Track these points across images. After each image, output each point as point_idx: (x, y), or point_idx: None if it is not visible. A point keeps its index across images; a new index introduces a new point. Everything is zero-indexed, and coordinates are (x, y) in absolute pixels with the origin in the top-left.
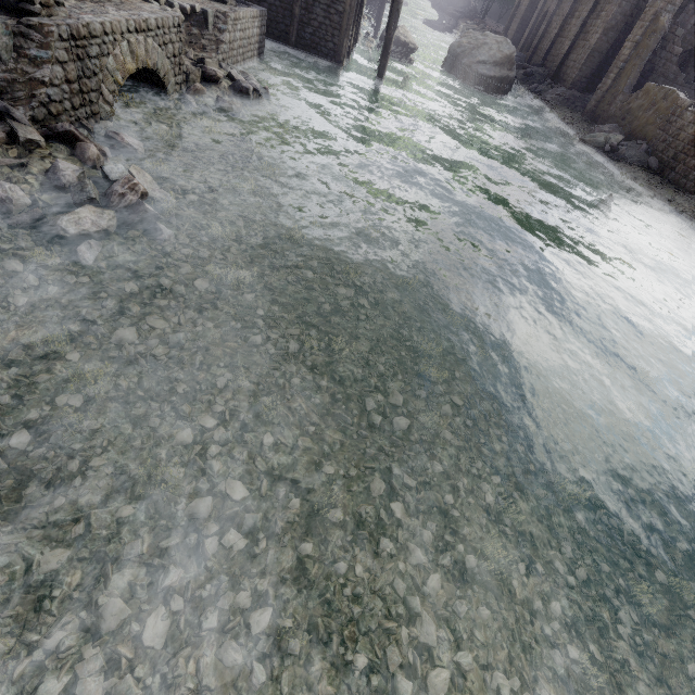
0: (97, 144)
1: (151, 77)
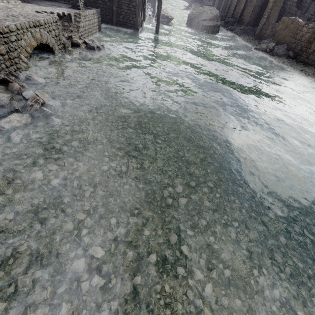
0: (20, 83)
1: (46, 48)
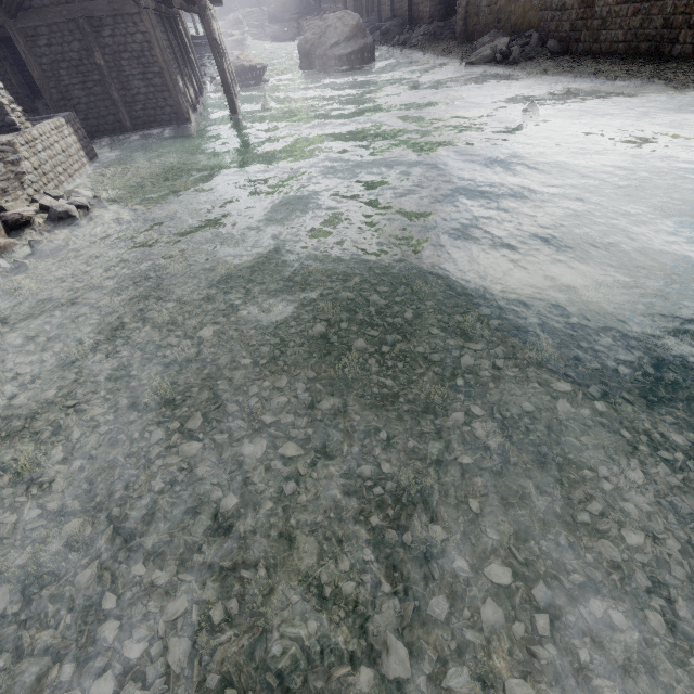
0: None
1: None
